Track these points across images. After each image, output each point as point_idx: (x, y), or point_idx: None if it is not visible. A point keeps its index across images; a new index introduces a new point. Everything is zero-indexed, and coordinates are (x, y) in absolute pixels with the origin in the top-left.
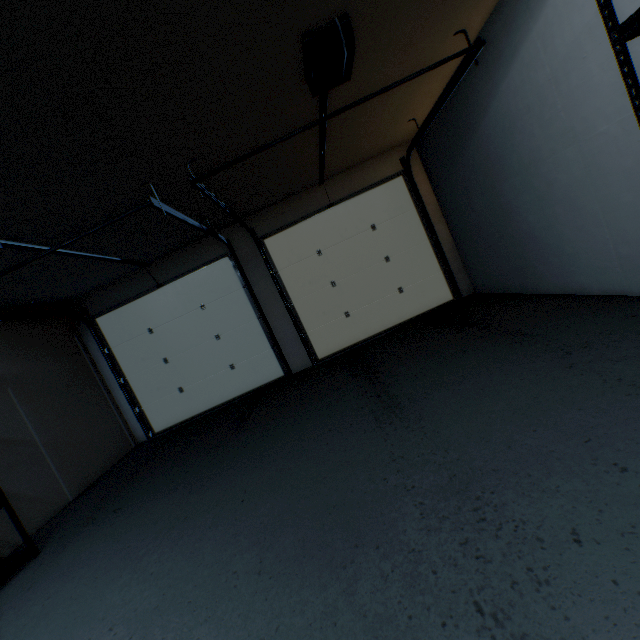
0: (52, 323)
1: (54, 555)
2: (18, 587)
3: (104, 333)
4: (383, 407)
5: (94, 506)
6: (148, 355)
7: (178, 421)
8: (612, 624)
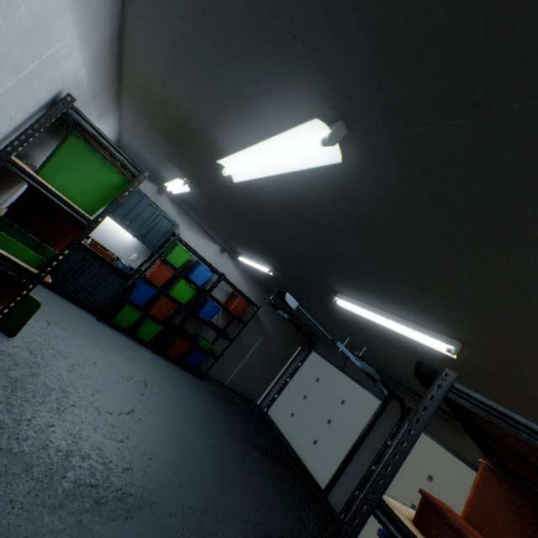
0: (301, 335)
1: (200, 384)
2: (190, 377)
3: (308, 358)
4: (270, 533)
5: (221, 392)
6: (304, 385)
7: (275, 421)
8: (143, 534)
